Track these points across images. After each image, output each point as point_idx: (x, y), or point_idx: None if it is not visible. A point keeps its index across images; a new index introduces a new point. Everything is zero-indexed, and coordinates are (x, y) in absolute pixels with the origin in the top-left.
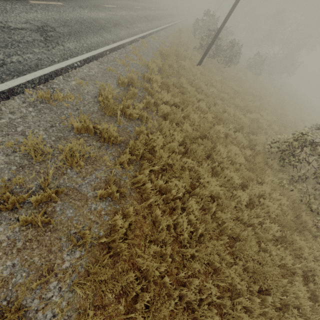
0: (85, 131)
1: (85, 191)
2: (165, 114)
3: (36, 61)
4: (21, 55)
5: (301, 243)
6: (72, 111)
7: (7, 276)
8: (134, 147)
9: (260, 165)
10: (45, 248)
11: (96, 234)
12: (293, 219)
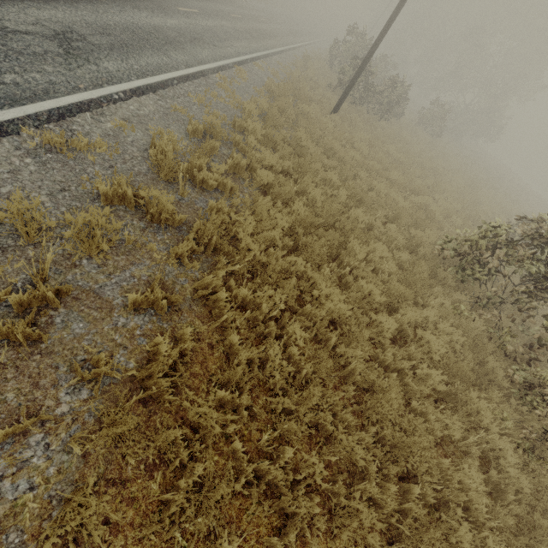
0: (120, 202)
1: (110, 295)
2: (266, 187)
3: (46, 85)
4: (21, 73)
5: (479, 403)
6: (102, 169)
7: None
8: (203, 231)
9: (422, 276)
10: (28, 380)
11: (120, 363)
12: (474, 367)
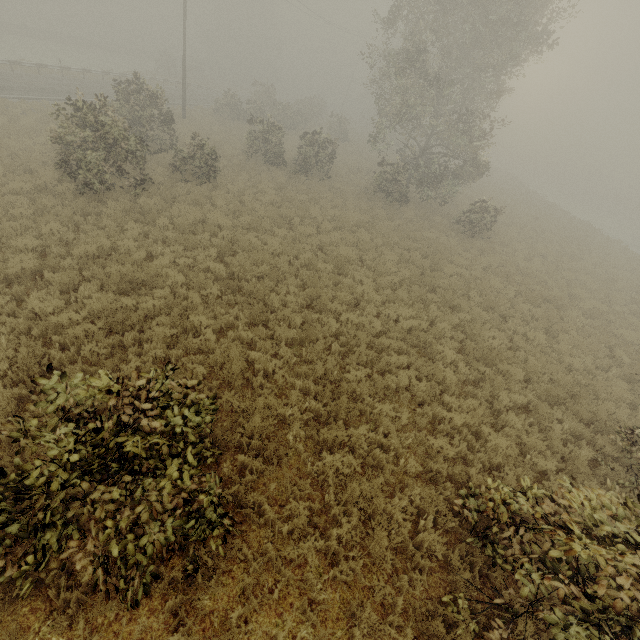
0: None
1: None
2: None
3: None
4: None
5: None
6: None
7: None
8: None
9: None
10: None
11: None
12: None
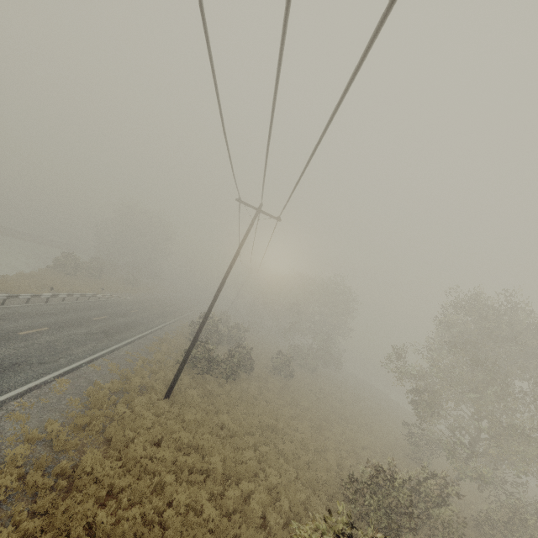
0: None
1: None
2: None
3: None
4: None
5: None
6: None
7: None
8: None
9: None
10: None
11: None
12: None
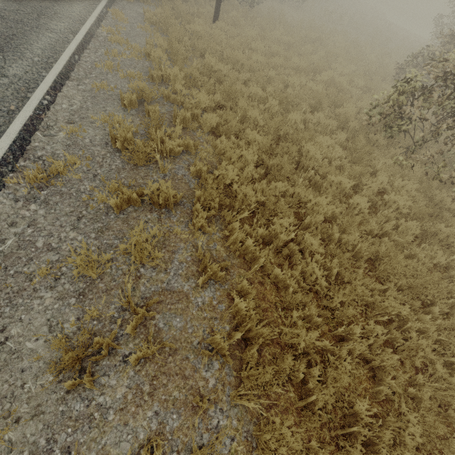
0: (127, 205)
1: (178, 286)
2: (213, 127)
3: None
4: None
5: (448, 231)
6: (91, 182)
7: (158, 427)
8: (204, 198)
9: (366, 149)
10: (177, 377)
11: (224, 333)
12: (425, 203)
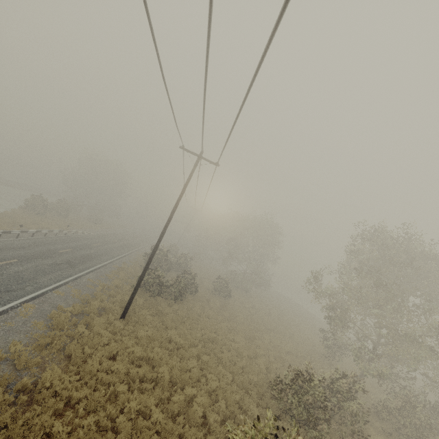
0: None
1: None
2: None
3: None
4: None
5: None
6: None
7: None
8: None
9: None
10: None
11: None
12: None
